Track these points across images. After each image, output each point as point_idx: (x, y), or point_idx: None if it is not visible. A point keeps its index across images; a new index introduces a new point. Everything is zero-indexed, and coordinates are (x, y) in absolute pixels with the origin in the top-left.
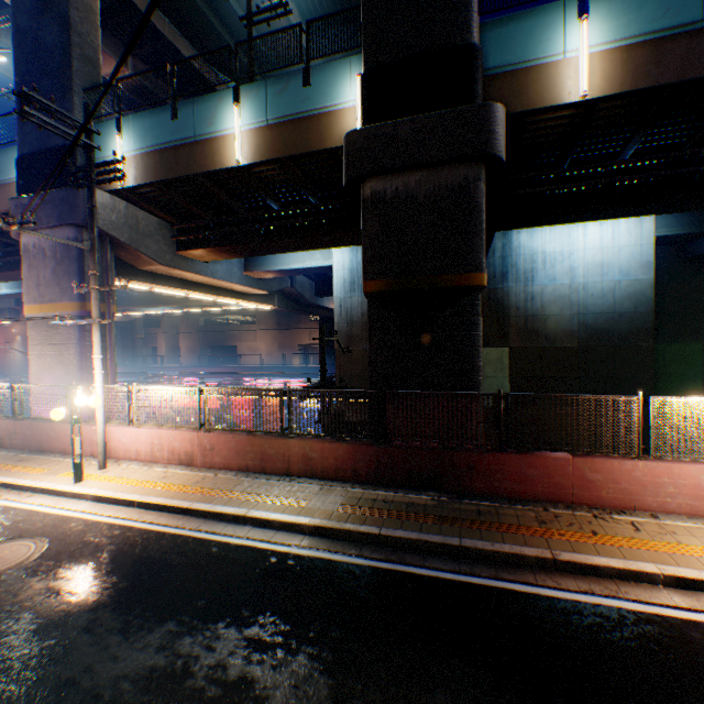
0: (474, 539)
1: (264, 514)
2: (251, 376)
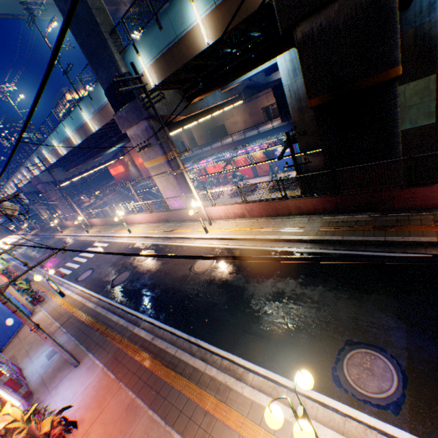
0: (392, 237)
1: (286, 237)
2: (243, 150)
